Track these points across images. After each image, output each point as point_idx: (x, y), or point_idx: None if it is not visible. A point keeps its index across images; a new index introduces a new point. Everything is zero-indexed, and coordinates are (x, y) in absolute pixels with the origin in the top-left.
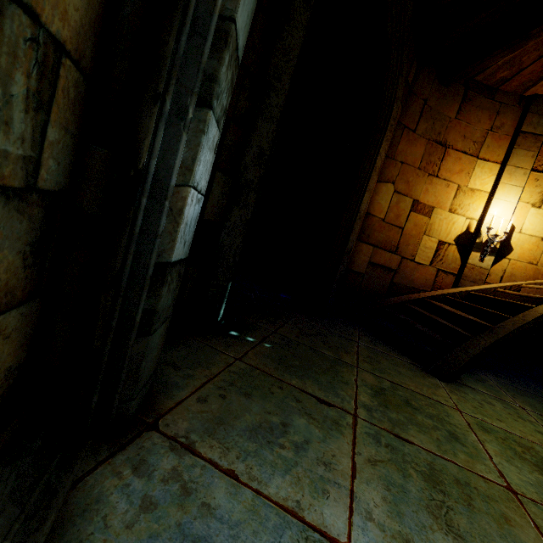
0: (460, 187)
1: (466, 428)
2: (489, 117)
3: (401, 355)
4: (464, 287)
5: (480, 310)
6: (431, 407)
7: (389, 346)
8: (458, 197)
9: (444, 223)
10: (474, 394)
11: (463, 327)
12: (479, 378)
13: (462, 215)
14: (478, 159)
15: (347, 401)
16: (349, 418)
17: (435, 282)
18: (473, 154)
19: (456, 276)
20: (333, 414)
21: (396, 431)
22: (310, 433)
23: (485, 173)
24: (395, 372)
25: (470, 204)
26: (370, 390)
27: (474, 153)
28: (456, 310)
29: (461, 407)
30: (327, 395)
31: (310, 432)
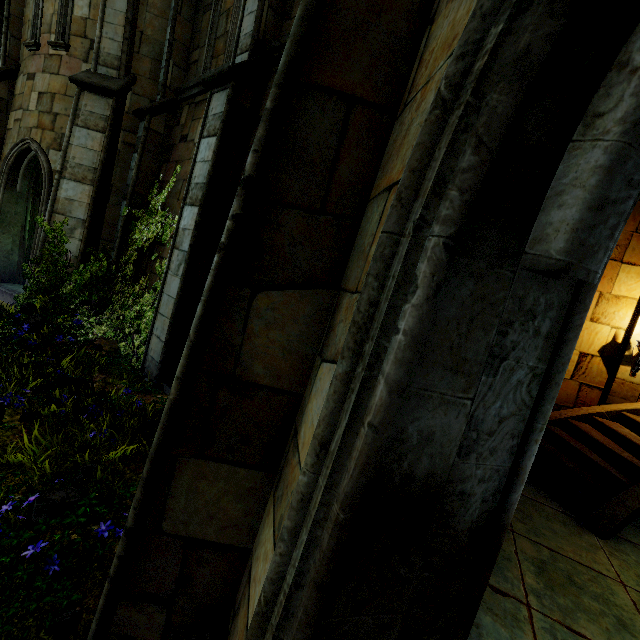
0: (602, 295)
1: (632, 609)
2: (633, 218)
3: (550, 500)
4: (613, 404)
5: (636, 446)
6: (594, 583)
7: (535, 485)
8: (600, 305)
9: (585, 333)
10: (636, 553)
11: (617, 465)
12: (639, 524)
13: (606, 324)
14: (623, 264)
15: (516, 586)
16: (524, 610)
17: (578, 397)
18: (616, 259)
19: (602, 390)
20: (509, 606)
21: (568, 622)
22: (498, 634)
23: (632, 278)
24: (550, 531)
25: (615, 312)
26: (532, 566)
27: (617, 257)
28: (606, 441)
29: (624, 578)
30: (497, 581)
31: (498, 632)
